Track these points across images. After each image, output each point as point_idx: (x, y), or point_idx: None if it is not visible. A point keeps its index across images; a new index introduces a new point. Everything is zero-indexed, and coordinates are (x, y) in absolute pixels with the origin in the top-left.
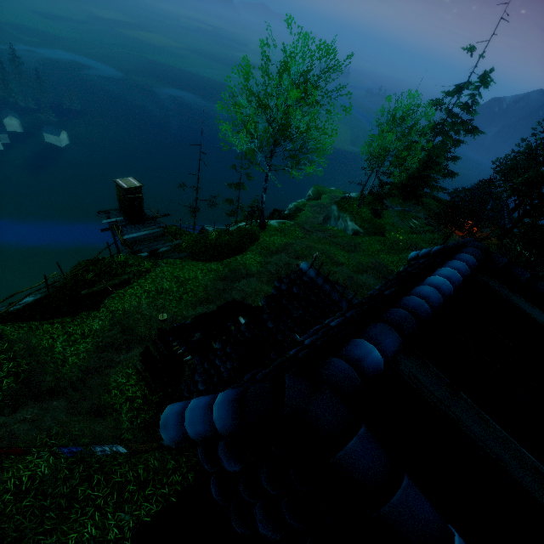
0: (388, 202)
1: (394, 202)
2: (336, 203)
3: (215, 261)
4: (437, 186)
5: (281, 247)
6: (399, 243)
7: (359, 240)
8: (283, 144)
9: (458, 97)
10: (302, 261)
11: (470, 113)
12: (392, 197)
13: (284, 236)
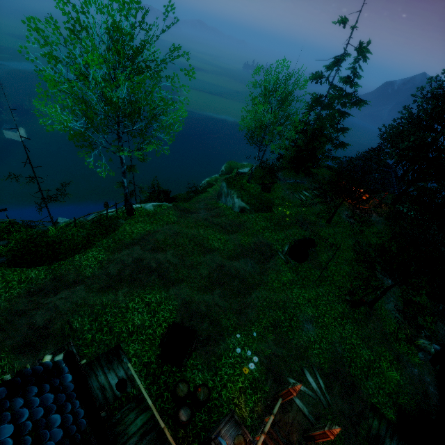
0: (280, 175)
1: (287, 175)
2: (225, 180)
3: (43, 264)
4: (330, 156)
5: (139, 238)
6: (287, 218)
7: (245, 218)
8: (121, 122)
9: (337, 69)
10: (159, 254)
11: (353, 85)
12: (286, 170)
13: (150, 223)
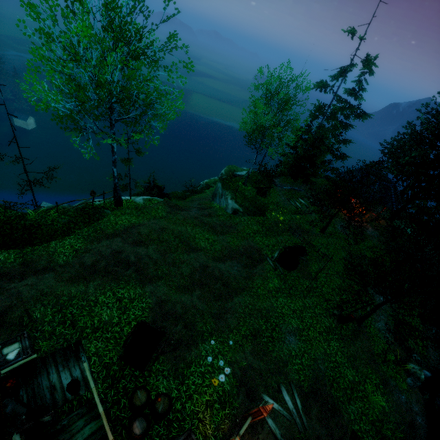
0: (278, 181)
1: (285, 181)
2: (221, 180)
3: (16, 248)
4: (330, 167)
5: (122, 230)
6: (280, 224)
7: (237, 220)
8: (113, 108)
9: (342, 79)
10: (140, 247)
11: (357, 98)
12: (284, 176)
13: (137, 216)
